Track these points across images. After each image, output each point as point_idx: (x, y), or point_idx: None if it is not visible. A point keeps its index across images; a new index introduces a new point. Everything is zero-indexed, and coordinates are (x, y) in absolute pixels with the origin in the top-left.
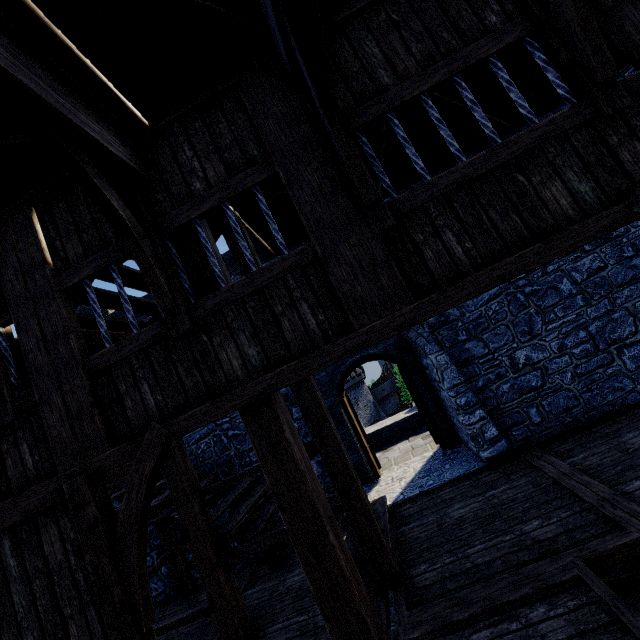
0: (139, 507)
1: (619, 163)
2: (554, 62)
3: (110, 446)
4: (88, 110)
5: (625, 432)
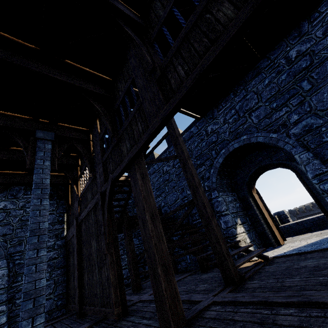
0: (107, 202)
1: None
2: None
3: (105, 183)
4: (92, 83)
5: None
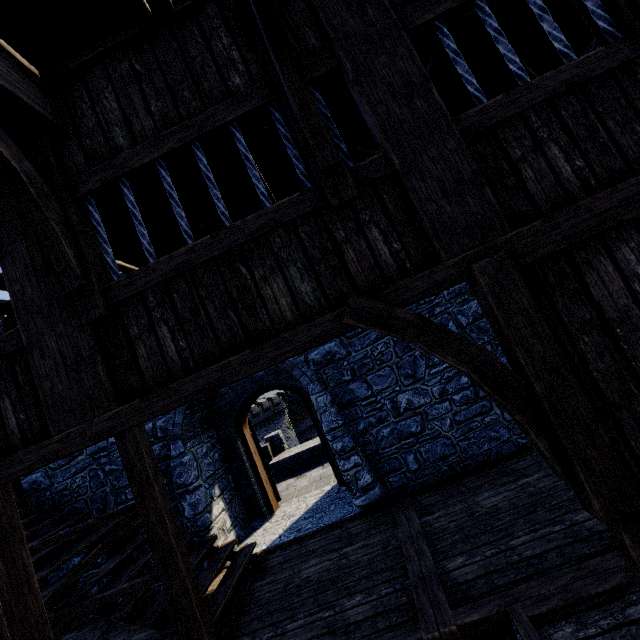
0: None
1: (345, 261)
2: (298, 136)
3: None
4: None
5: (484, 490)
